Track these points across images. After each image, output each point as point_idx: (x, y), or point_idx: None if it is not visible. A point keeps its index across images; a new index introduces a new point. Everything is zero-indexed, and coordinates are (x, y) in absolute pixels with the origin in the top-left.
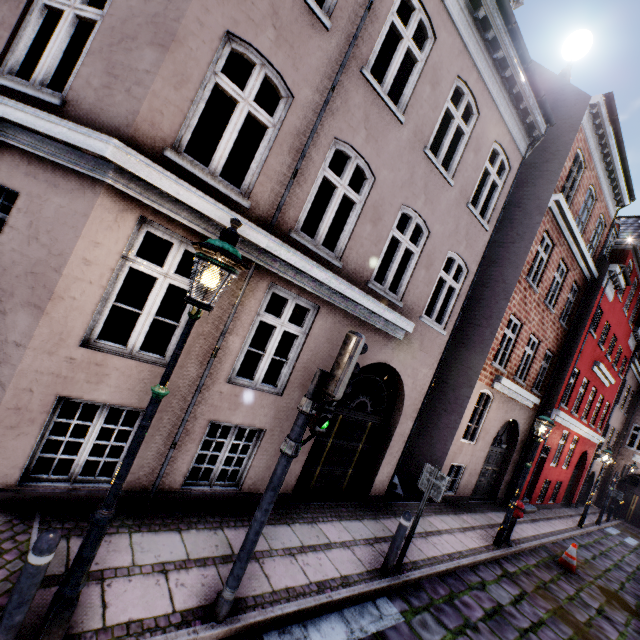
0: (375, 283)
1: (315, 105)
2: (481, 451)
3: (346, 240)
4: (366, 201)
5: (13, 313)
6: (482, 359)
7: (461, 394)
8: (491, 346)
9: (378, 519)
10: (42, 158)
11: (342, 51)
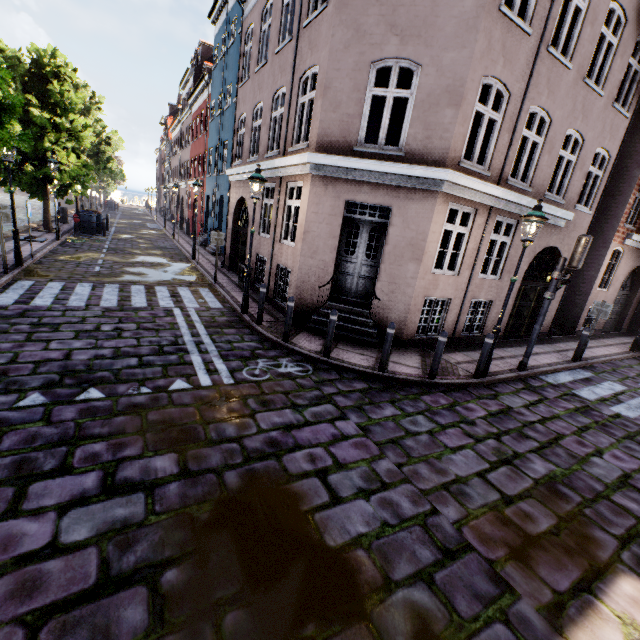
0: (547, 193)
1: (520, 92)
2: (611, 295)
3: (532, 172)
4: (545, 140)
5: (405, 265)
6: (616, 224)
7: (597, 255)
8: (624, 211)
9: (551, 344)
10: (399, 186)
11: (536, 43)
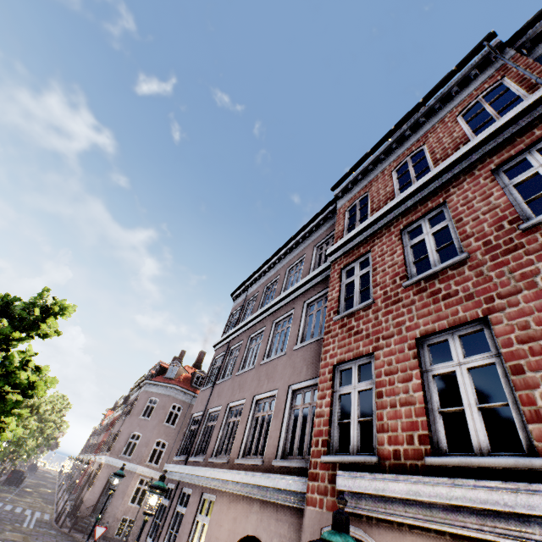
0: None
1: (173, 442)
2: None
3: None
4: None
5: (119, 499)
6: None
7: None
8: None
9: None
10: (127, 469)
11: (178, 430)
